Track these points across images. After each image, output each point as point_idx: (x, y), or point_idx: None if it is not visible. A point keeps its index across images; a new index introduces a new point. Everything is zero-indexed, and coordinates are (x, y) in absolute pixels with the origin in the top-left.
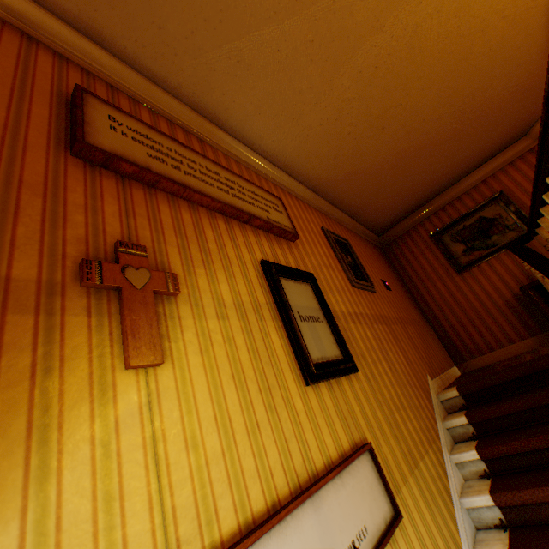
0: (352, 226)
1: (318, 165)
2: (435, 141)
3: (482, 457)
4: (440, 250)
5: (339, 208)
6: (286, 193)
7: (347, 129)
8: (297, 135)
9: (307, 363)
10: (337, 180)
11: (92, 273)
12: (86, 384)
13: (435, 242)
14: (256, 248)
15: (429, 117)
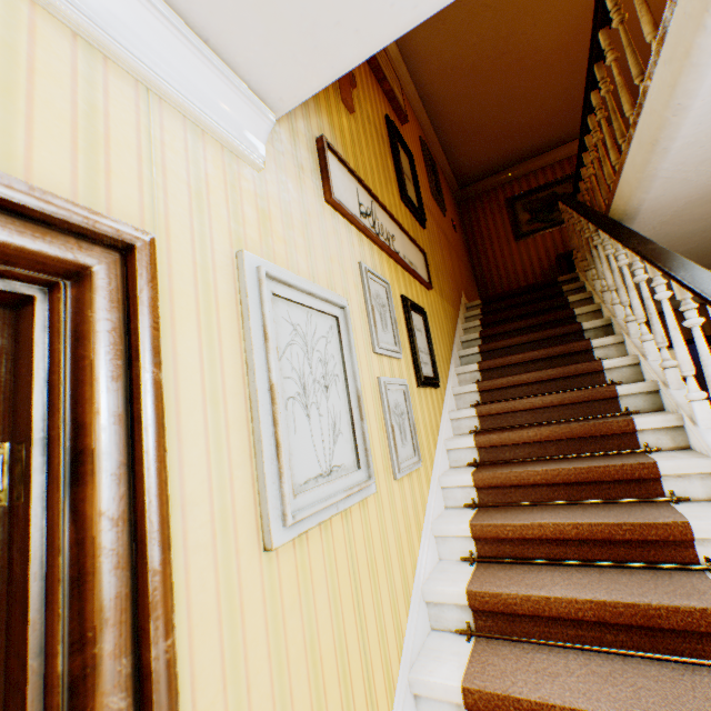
0: (441, 162)
1: (436, 71)
2: (542, 92)
3: (482, 324)
4: (509, 216)
5: (436, 134)
6: (401, 87)
7: (474, 41)
8: (430, 25)
9: (404, 189)
10: (446, 98)
11: None
12: (333, 94)
13: (508, 207)
14: (383, 106)
15: (545, 60)
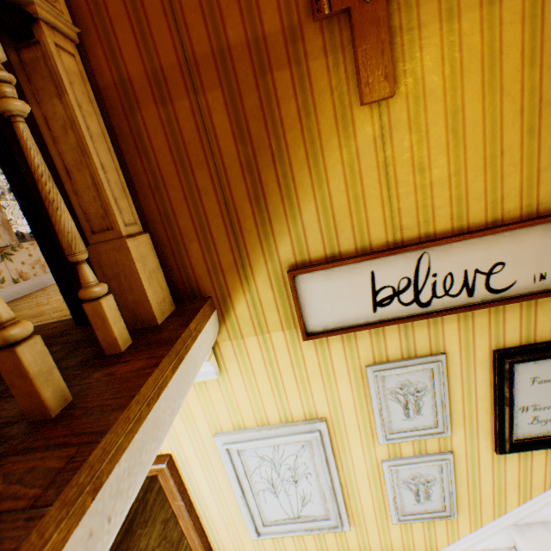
0: None
1: None
2: None
3: None
4: None
5: None
6: None
7: None
8: None
9: None
10: None
11: (319, 2)
12: (332, 124)
13: None
14: None
15: None
